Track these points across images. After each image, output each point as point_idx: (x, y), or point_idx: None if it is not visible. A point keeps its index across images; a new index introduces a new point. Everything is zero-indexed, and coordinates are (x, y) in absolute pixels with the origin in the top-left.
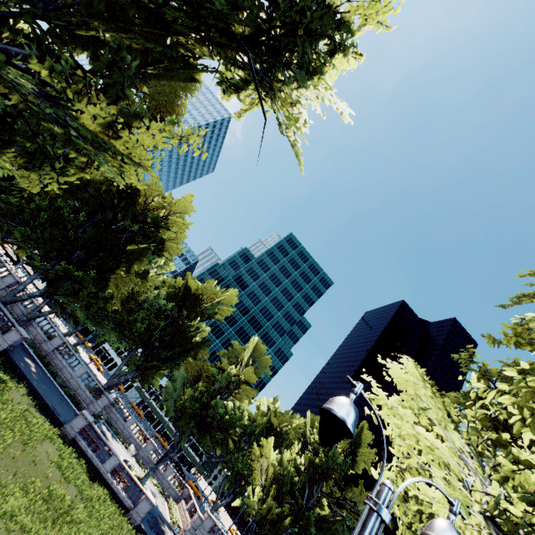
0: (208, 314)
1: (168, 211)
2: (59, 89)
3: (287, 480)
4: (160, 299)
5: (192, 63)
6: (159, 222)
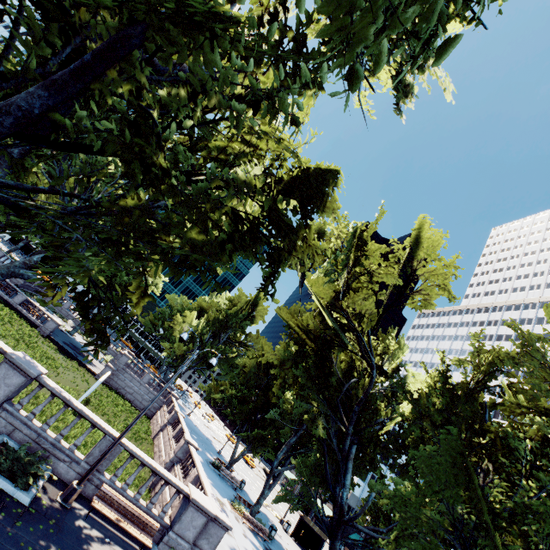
0: None
1: None
2: None
3: (198, 332)
4: None
5: None
6: None
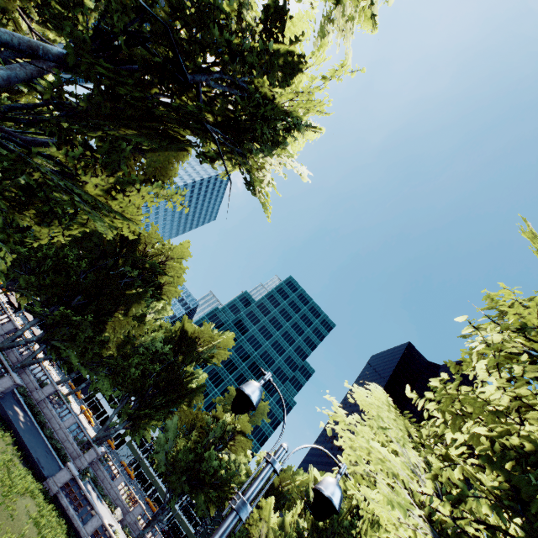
0: (204, 358)
1: (166, 256)
2: (72, 165)
3: None
4: (155, 343)
5: (180, 140)
6: (157, 267)
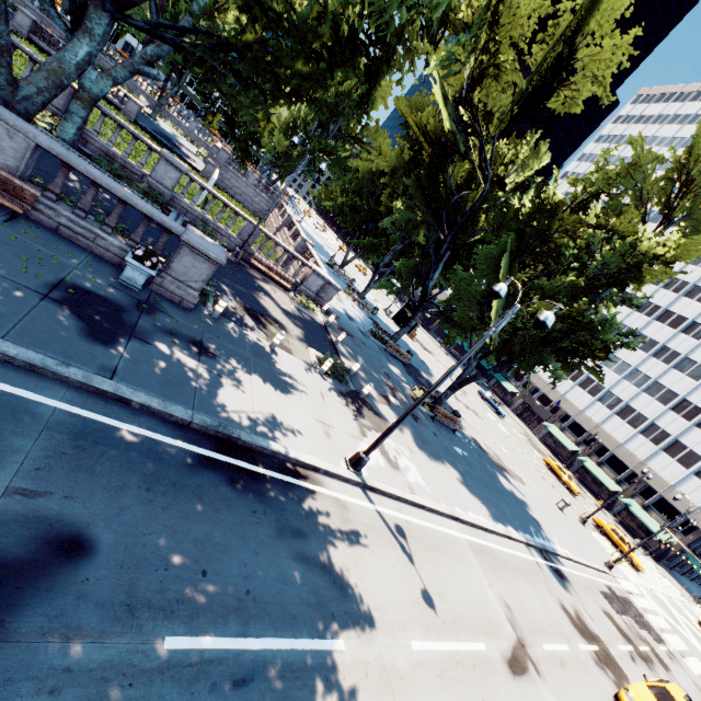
0: None
1: None
2: None
3: (300, 120)
4: None
5: None
6: None
